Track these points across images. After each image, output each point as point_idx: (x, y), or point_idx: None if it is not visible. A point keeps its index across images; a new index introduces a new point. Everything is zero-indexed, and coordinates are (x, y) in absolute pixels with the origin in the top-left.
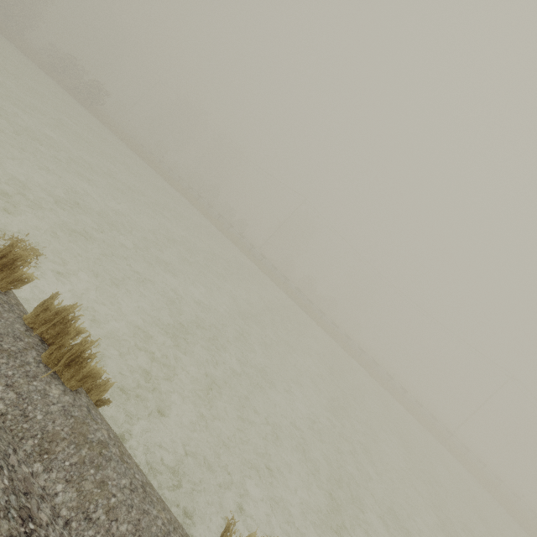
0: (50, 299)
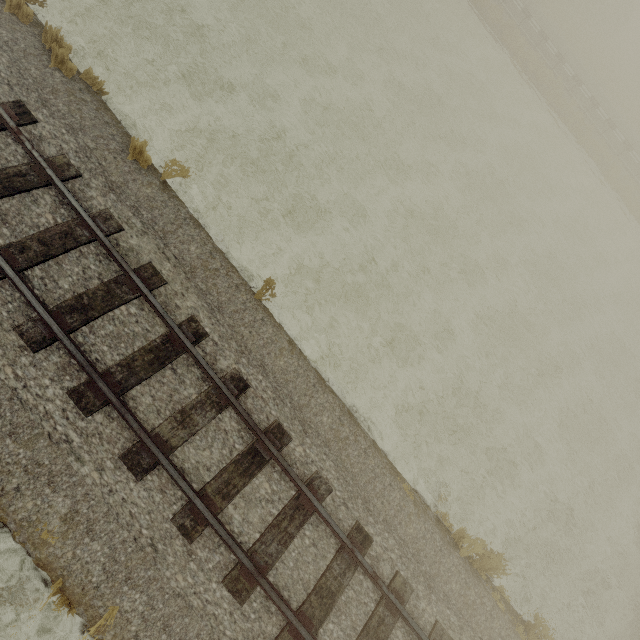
0: (46, 25)
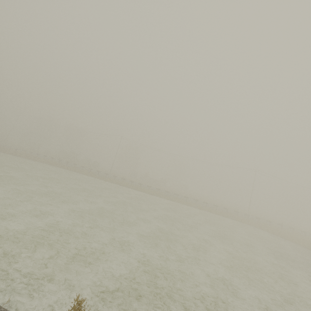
0: None
